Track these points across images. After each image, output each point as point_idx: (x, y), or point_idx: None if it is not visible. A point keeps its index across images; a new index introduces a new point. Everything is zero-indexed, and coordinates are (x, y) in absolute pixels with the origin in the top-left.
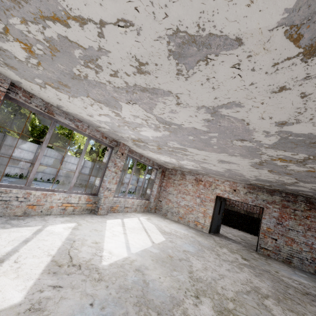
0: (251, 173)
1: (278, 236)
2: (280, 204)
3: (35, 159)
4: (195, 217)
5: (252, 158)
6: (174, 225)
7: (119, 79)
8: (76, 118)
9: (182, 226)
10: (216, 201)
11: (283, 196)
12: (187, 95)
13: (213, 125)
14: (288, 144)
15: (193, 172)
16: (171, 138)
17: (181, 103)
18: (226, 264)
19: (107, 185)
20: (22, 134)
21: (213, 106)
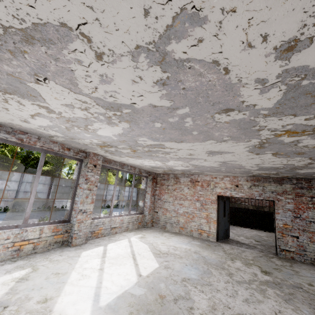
0: (251, 162)
1: (298, 232)
2: (293, 193)
3: (20, 188)
4: (198, 225)
5: (248, 139)
6: (174, 240)
7: None
8: (18, 130)
9: (184, 239)
10: (218, 201)
11: (294, 183)
12: (96, 22)
13: (174, 91)
14: (300, 100)
15: (186, 173)
16: (137, 133)
17: (102, 53)
18: (242, 290)
19: (79, 207)
20: (3, 164)
21: (153, 41)
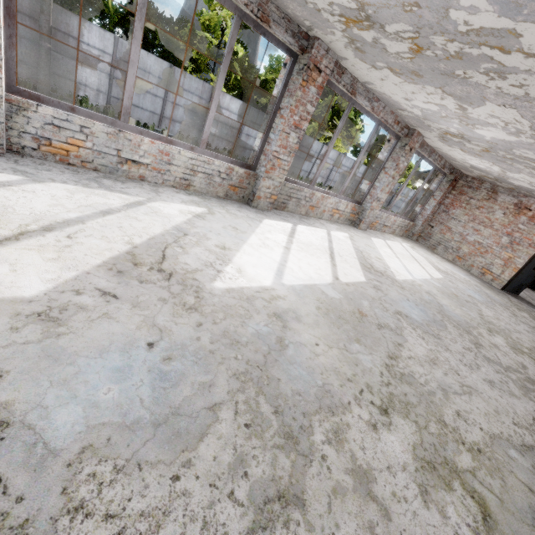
0: None
1: None
2: None
3: (243, 128)
4: (486, 264)
5: None
6: (448, 265)
7: (519, 90)
8: (375, 96)
9: (459, 270)
10: None
11: None
12: None
13: None
14: None
15: (518, 191)
16: (529, 147)
17: None
18: (524, 326)
19: (378, 194)
20: (227, 85)
21: None
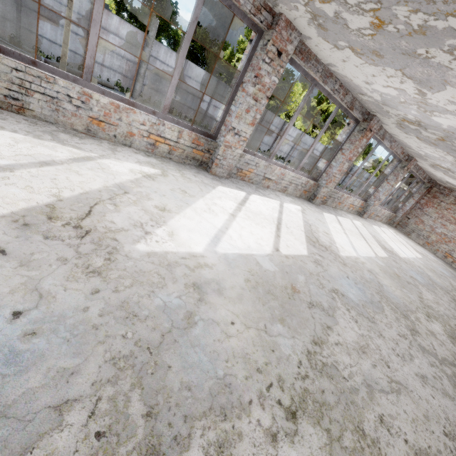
0: None
1: None
2: None
3: (259, 126)
4: (449, 250)
5: None
6: (421, 248)
7: None
8: (394, 139)
9: (429, 252)
10: None
11: None
12: None
13: None
14: None
15: None
16: None
17: None
18: None
19: (380, 196)
20: None
21: None
